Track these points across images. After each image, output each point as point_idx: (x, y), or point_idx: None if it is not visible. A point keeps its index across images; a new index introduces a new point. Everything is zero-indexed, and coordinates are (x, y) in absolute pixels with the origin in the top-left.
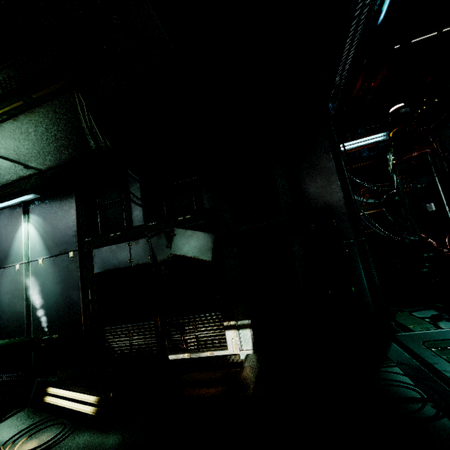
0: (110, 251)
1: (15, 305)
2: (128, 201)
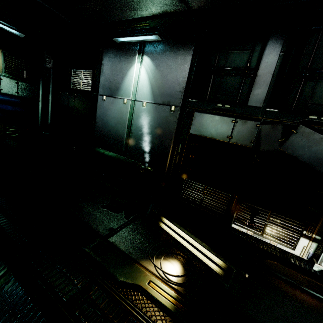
0: (212, 120)
1: (118, 129)
2: (252, 74)
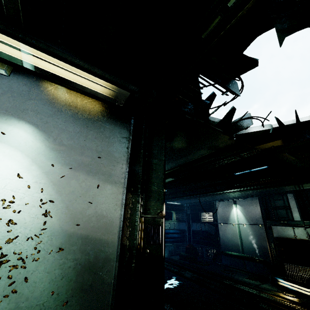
0: (282, 229)
1: (234, 239)
2: (289, 208)
